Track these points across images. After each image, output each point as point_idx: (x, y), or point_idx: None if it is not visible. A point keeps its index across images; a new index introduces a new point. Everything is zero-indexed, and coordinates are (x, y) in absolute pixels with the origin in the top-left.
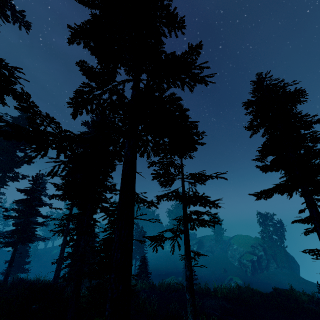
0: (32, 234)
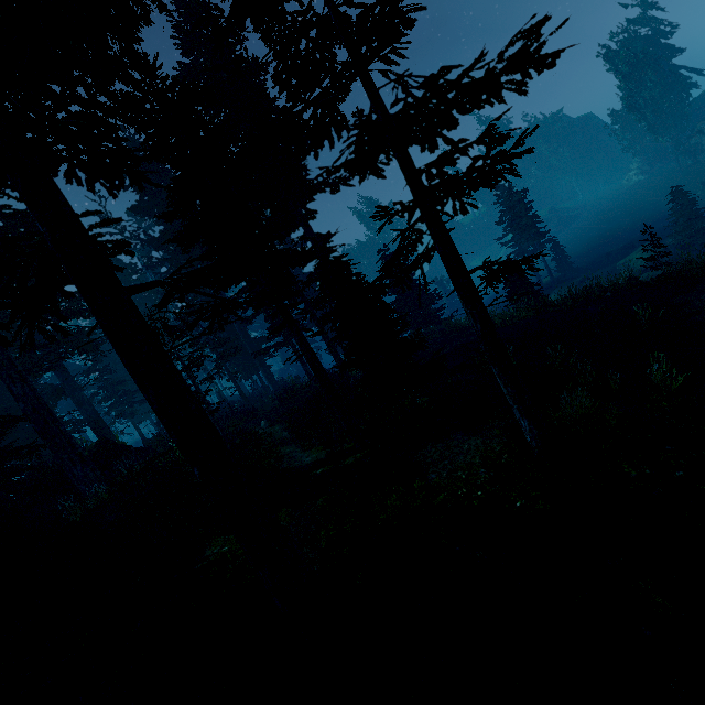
0: None
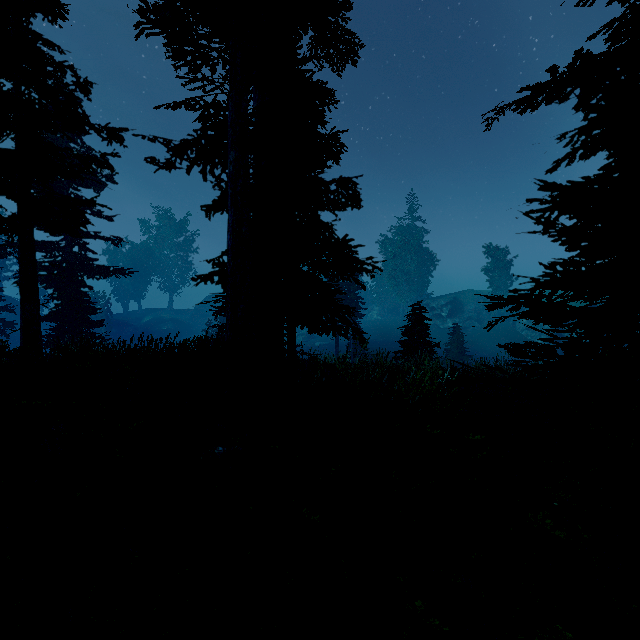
0: (72, 198)
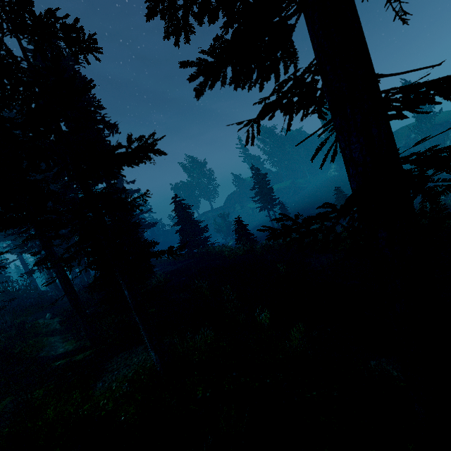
0: None
